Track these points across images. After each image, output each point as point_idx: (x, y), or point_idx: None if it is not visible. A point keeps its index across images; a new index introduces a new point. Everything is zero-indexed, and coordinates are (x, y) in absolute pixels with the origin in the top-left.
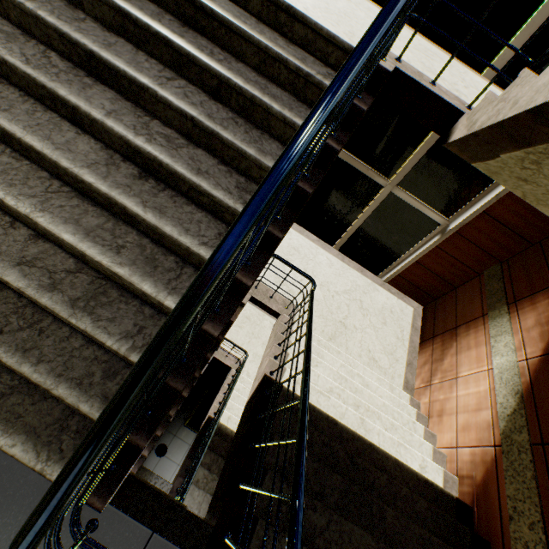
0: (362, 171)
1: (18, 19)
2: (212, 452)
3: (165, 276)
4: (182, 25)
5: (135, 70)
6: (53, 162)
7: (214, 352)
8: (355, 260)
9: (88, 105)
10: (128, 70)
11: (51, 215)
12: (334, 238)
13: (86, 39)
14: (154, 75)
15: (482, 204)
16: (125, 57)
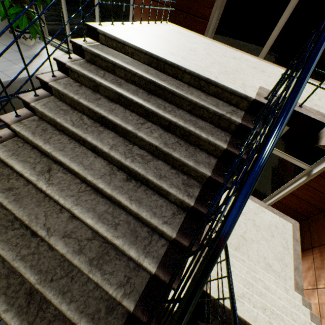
0: None
1: (70, 102)
2: None
3: (142, 243)
4: (148, 94)
5: (125, 123)
6: (83, 177)
7: None
8: None
9: (101, 144)
10: (122, 124)
11: (81, 207)
12: None
13: (101, 109)
14: (135, 123)
15: None
16: (120, 116)
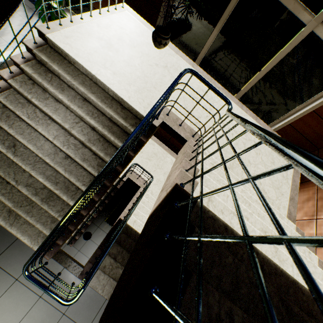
0: (287, 5)
1: None
2: (118, 246)
3: None
4: None
5: None
6: None
7: (124, 167)
8: (250, 110)
9: None
10: None
11: None
12: (236, 89)
13: None
14: None
15: None
16: None
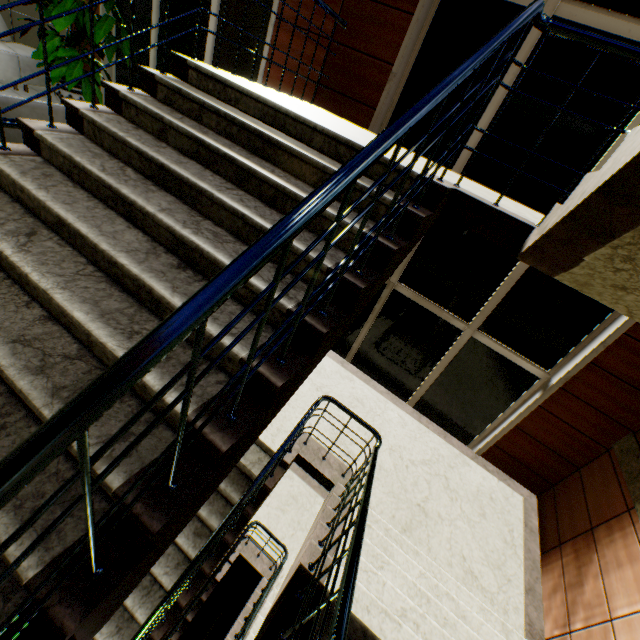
0: (435, 312)
1: (110, 146)
2: None
3: (177, 369)
4: (250, 154)
5: (198, 179)
6: (93, 245)
7: (237, 535)
8: (436, 421)
9: (146, 202)
10: (191, 178)
11: (71, 293)
12: (407, 392)
13: (161, 156)
14: (215, 185)
15: (587, 353)
16: (192, 171)
